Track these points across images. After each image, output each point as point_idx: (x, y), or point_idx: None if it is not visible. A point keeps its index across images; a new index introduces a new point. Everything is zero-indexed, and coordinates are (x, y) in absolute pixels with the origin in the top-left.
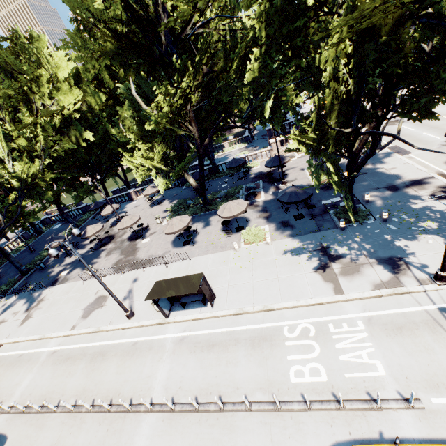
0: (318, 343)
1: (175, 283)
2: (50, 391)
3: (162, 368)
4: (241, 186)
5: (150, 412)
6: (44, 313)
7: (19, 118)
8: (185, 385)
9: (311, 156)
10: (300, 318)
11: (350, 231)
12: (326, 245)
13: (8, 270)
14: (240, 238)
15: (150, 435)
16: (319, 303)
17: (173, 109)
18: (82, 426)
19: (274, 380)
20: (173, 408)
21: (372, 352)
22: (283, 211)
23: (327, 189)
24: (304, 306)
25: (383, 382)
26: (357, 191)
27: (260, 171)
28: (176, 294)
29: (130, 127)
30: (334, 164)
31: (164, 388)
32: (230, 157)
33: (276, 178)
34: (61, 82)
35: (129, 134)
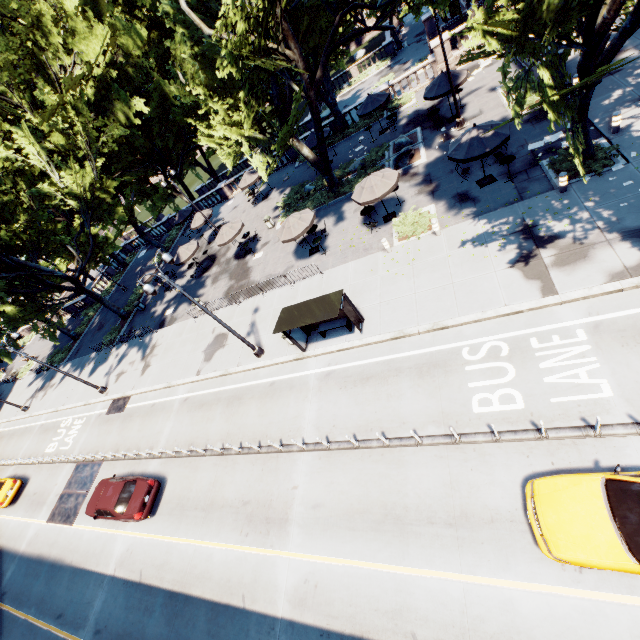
0: (513, 364)
1: (307, 308)
2: (194, 437)
3: (309, 407)
4: (386, 144)
5: (304, 452)
6: (162, 360)
7: (40, 101)
8: (339, 423)
9: (506, 61)
10: (487, 335)
11: (576, 192)
12: (532, 222)
13: (106, 317)
14: (392, 232)
15: (308, 473)
16: (516, 312)
17: (254, 22)
18: (236, 466)
19: (450, 412)
20: (330, 447)
21: (595, 369)
22: (458, 176)
23: (539, 121)
24: (494, 319)
25: (608, 406)
26: (598, 112)
27: (416, 110)
28: (311, 322)
29: (195, 77)
30: (552, 66)
31: (316, 428)
32: (363, 94)
33: (445, 117)
34: (72, 18)
35: (196, 91)
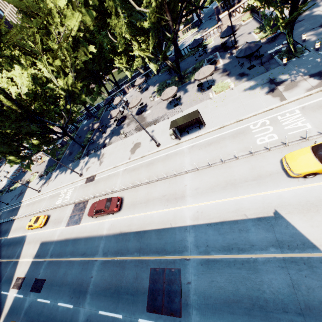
0: (272, 126)
1: (183, 118)
2: (133, 181)
3: (186, 159)
4: (203, 60)
5: (187, 173)
6: (109, 158)
7: (48, 48)
8: (201, 161)
9: (265, 7)
10: (259, 119)
11: (290, 65)
12: (273, 78)
13: (72, 149)
14: (212, 92)
15: (190, 179)
16: (271, 109)
17: (157, 3)
18: (156, 185)
19: (248, 146)
20: (198, 169)
21: (304, 121)
22: (238, 67)
23: (271, 42)
24: (261, 113)
25: (310, 131)
26: (296, 36)
27: (215, 46)
28: (186, 121)
29: (120, 33)
30: (280, 11)
31: (190, 164)
32: (186, 44)
33: (229, 46)
34: (65, 10)
35: (126, 36)
